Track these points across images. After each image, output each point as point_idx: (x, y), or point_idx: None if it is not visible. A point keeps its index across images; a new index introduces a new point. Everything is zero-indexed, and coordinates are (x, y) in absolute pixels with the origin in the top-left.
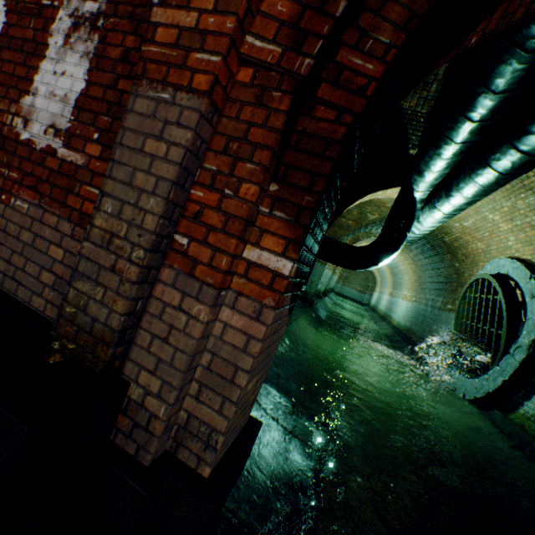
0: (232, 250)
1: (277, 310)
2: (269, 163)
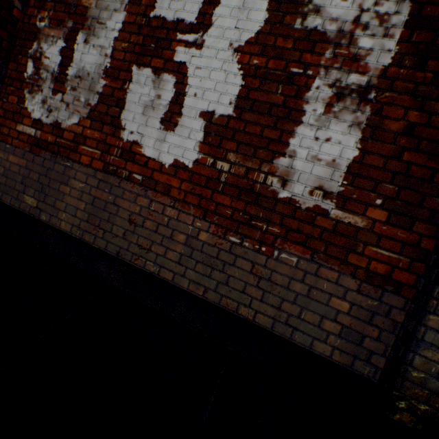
0: None
1: None
2: None
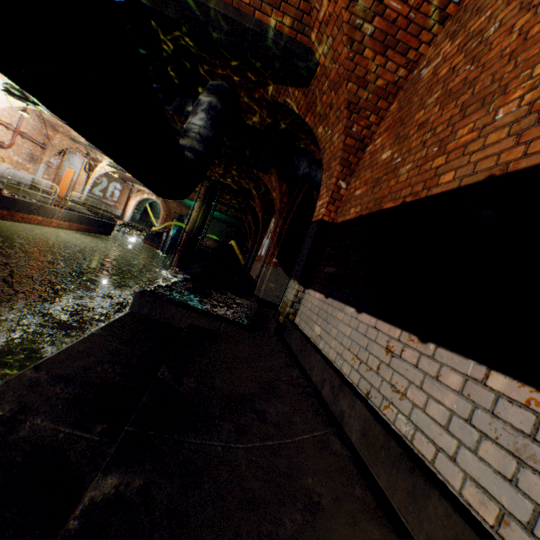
0: (268, 259)
1: (274, 268)
2: (275, 245)
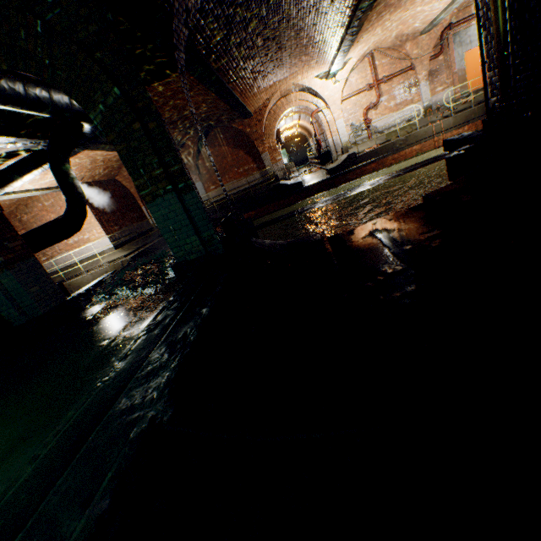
0: None
1: None
2: None
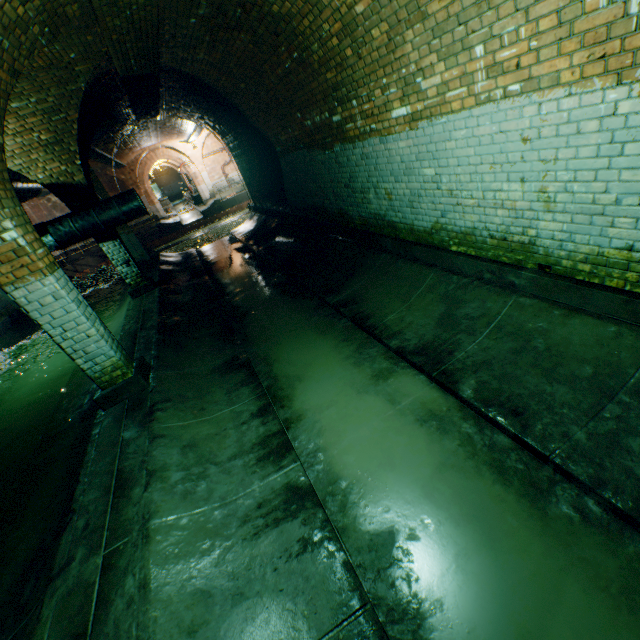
0: None
1: None
2: None
